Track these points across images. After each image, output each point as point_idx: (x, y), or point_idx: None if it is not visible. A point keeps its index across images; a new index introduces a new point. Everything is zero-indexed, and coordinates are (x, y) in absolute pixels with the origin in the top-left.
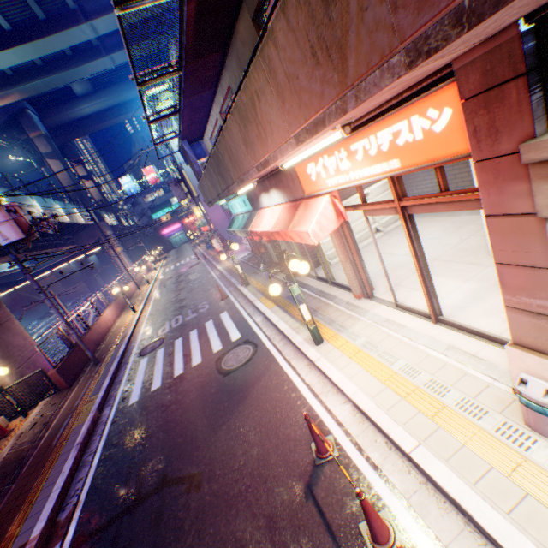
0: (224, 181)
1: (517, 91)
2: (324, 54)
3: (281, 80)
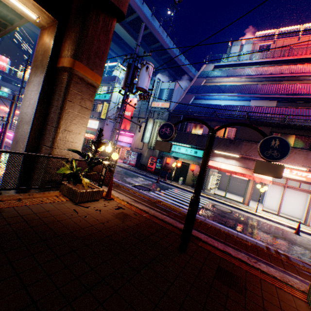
0: (227, 147)
1: None
2: None
3: (309, 157)
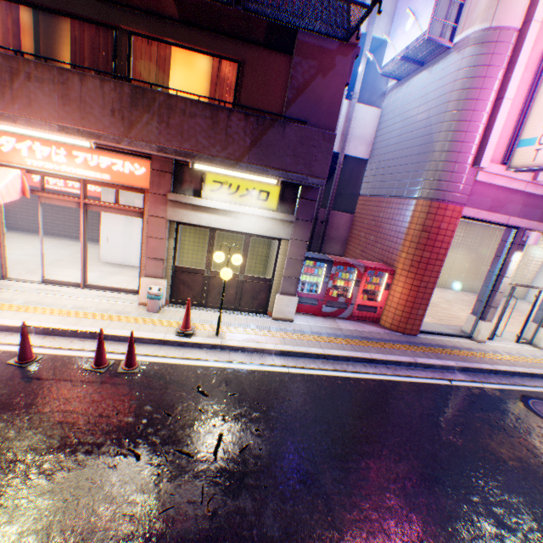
0: None
1: (170, 177)
2: (121, 117)
3: (74, 96)
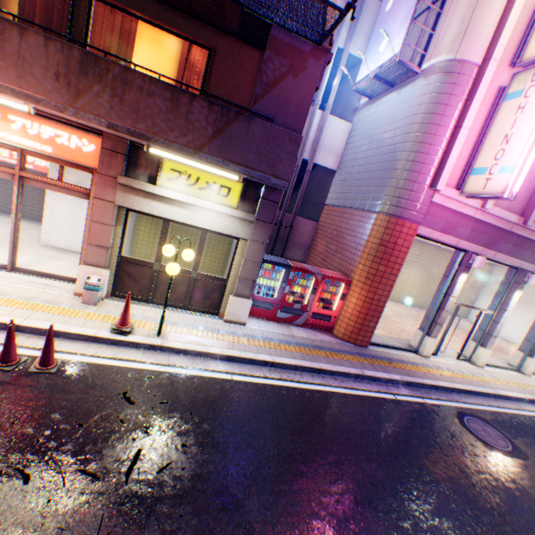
0: None
1: (123, 159)
2: (67, 83)
3: (11, 50)
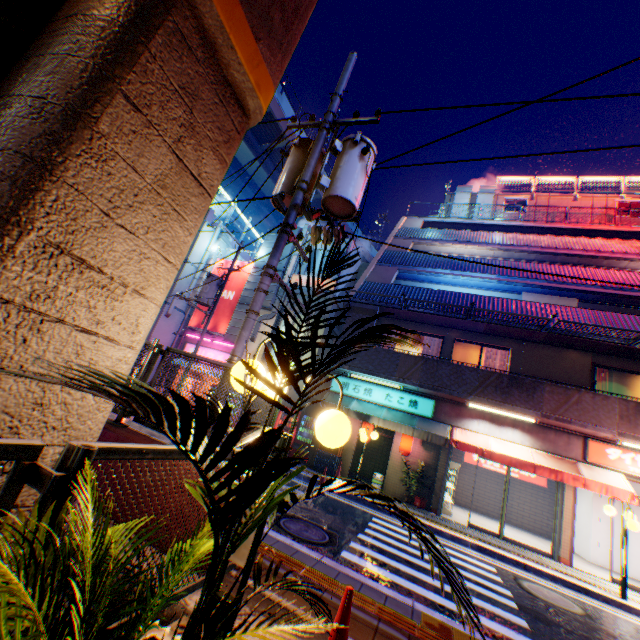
0: (504, 396)
1: None
2: None
3: None
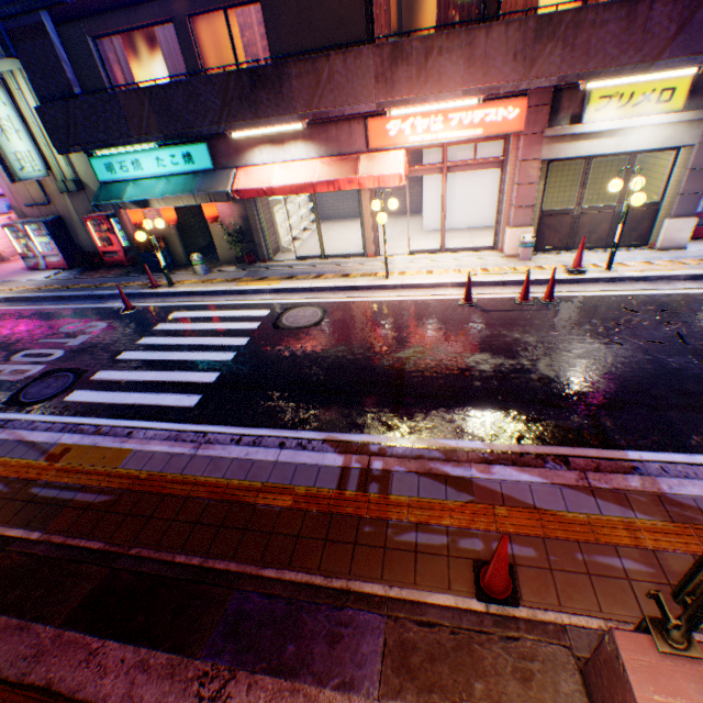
0: (254, 109)
1: (546, 111)
2: (521, 59)
3: (478, 54)
